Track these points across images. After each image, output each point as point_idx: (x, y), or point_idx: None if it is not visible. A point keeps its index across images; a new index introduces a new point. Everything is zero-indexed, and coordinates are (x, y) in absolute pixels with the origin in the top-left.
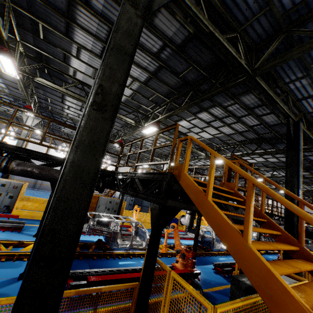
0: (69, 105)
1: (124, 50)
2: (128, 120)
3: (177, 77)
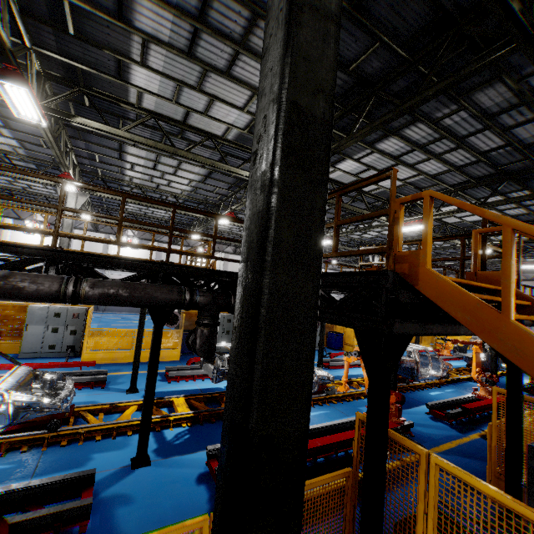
0: (132, 162)
1: (324, 8)
2: (247, 174)
3: (345, 71)
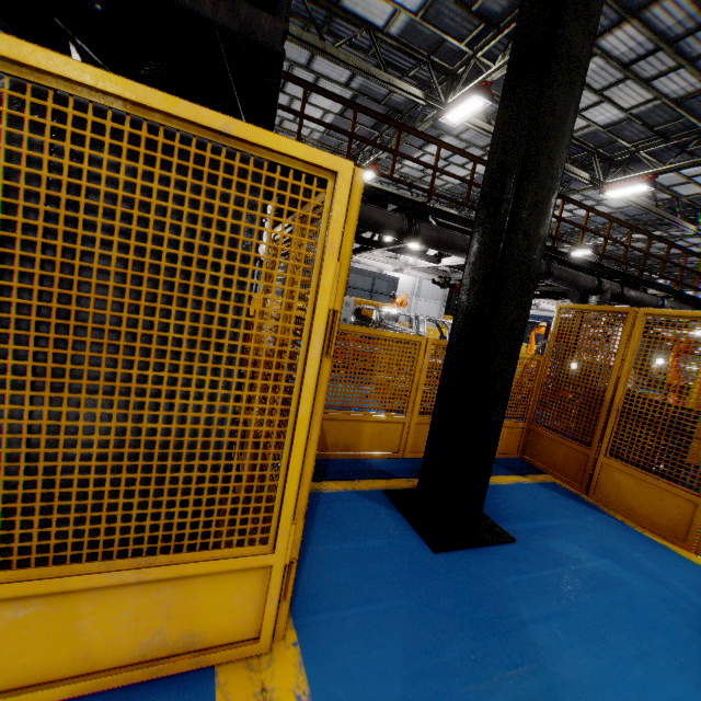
0: None
1: None
2: None
3: None
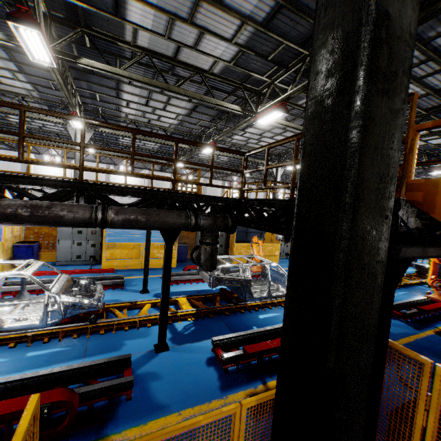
0: (128, 99)
1: None
2: (231, 106)
3: None
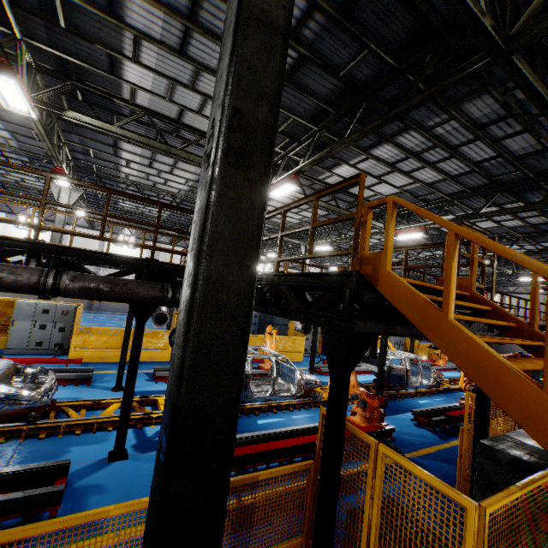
0: (128, 158)
1: (271, 22)
2: None
3: (336, 76)
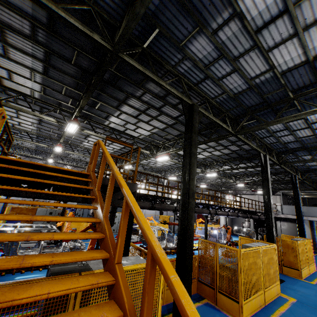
0: None
1: None
2: (48, 118)
3: (71, 64)
